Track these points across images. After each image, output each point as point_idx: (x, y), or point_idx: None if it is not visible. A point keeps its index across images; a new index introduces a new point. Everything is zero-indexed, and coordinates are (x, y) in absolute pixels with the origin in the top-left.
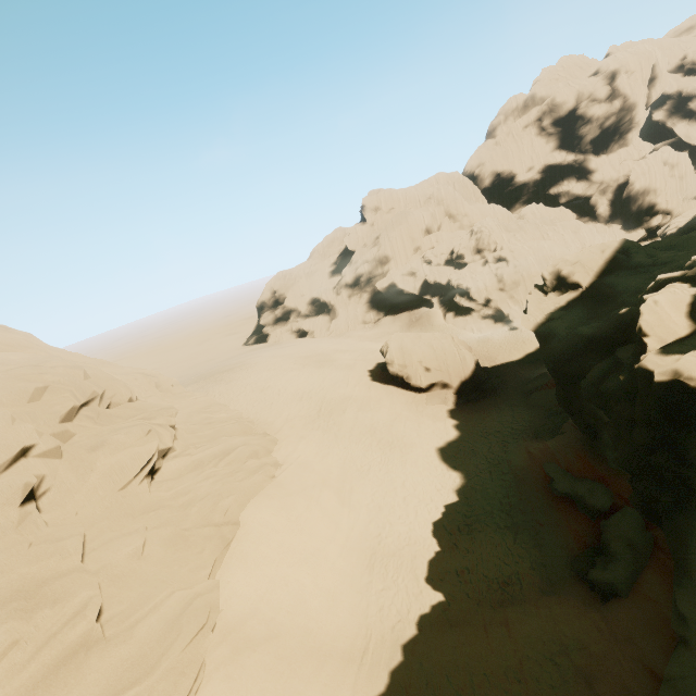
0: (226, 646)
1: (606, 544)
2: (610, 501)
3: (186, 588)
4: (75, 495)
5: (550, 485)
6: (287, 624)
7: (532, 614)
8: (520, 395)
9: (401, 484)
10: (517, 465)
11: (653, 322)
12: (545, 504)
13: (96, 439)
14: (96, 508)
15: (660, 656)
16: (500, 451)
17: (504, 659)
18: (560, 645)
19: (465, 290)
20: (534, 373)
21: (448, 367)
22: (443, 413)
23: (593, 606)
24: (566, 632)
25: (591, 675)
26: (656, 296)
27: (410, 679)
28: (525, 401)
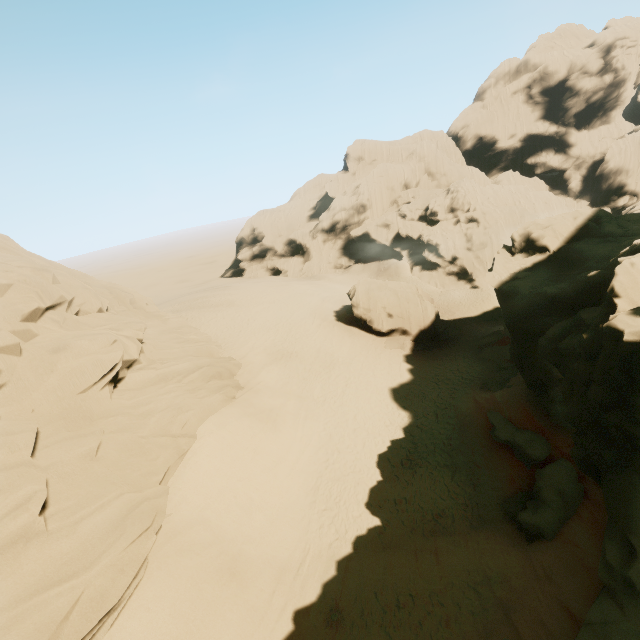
0: (170, 547)
1: (538, 490)
2: (547, 453)
3: (135, 492)
4: (33, 393)
5: (492, 432)
6: (232, 532)
7: (460, 546)
8: (473, 348)
9: (353, 417)
10: (462, 411)
11: (627, 283)
12: (485, 448)
13: (58, 342)
14: (53, 408)
15: (578, 597)
16: (449, 397)
17: (430, 583)
18: (484, 576)
19: (435, 246)
20: (489, 330)
21: (410, 315)
22: (399, 357)
23: (518, 544)
24: (490, 565)
25: (509, 607)
26: (633, 258)
27: (341, 592)
28: (477, 355)
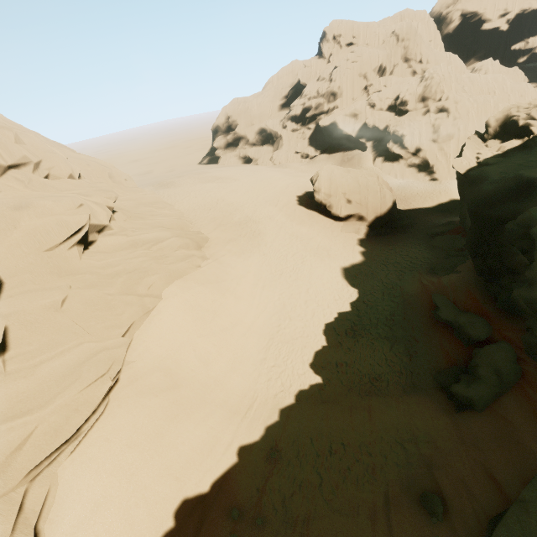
0: (131, 389)
1: (474, 367)
2: (488, 334)
3: (97, 341)
4: None
5: (434, 312)
6: (189, 379)
7: (392, 407)
8: (425, 236)
9: (306, 290)
10: (408, 292)
11: None
12: (425, 326)
13: (20, 200)
14: (19, 262)
15: (504, 466)
16: (396, 279)
17: (361, 436)
18: (411, 435)
19: (400, 137)
20: (442, 220)
21: (368, 202)
22: (353, 241)
23: (447, 411)
24: (418, 426)
25: (433, 464)
26: None
27: (281, 435)
28: (428, 242)
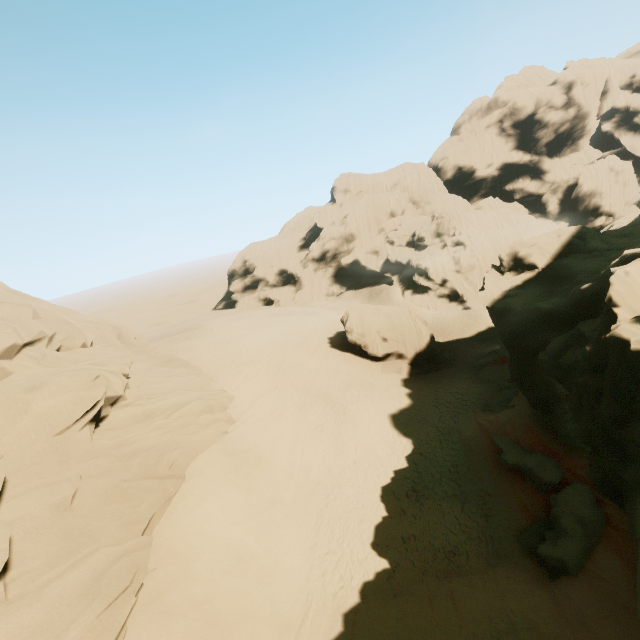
0: (153, 610)
1: (556, 518)
2: (560, 476)
3: (114, 545)
4: (2, 437)
5: (499, 456)
6: (224, 586)
7: (478, 588)
8: (471, 369)
9: (353, 447)
10: (466, 435)
11: (624, 292)
12: (493, 474)
13: (35, 380)
14: (25, 452)
15: None
16: (451, 421)
17: (448, 635)
18: (508, 623)
19: (424, 270)
20: (485, 350)
21: (404, 338)
22: (397, 382)
23: (541, 582)
24: (513, 609)
25: None
26: (627, 267)
27: None
28: (476, 375)
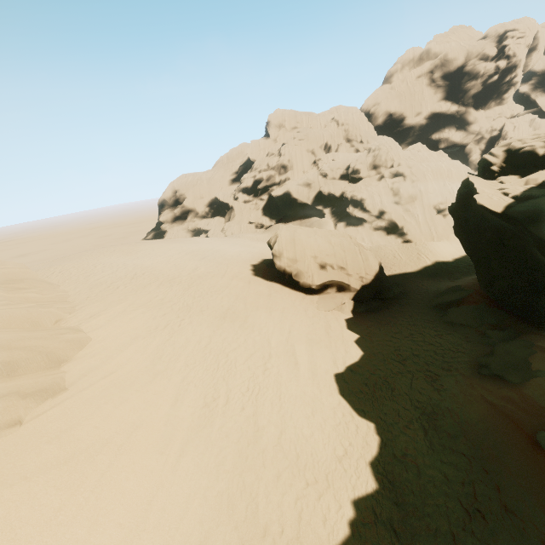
0: None
1: None
2: None
3: None
4: None
5: None
6: None
7: None
8: (431, 309)
9: (276, 441)
10: (472, 424)
11: None
12: None
13: None
14: None
15: None
16: (430, 390)
17: None
18: None
19: (360, 201)
20: (440, 286)
21: (348, 266)
22: (339, 322)
23: None
24: None
25: None
26: None
27: None
28: (441, 317)
